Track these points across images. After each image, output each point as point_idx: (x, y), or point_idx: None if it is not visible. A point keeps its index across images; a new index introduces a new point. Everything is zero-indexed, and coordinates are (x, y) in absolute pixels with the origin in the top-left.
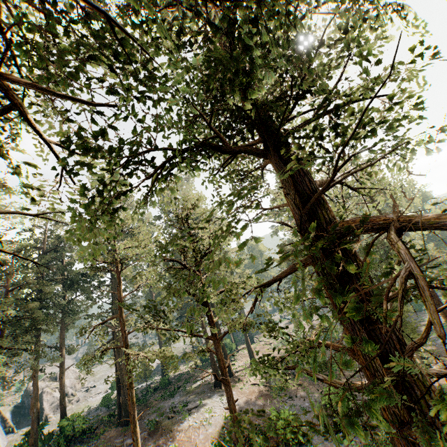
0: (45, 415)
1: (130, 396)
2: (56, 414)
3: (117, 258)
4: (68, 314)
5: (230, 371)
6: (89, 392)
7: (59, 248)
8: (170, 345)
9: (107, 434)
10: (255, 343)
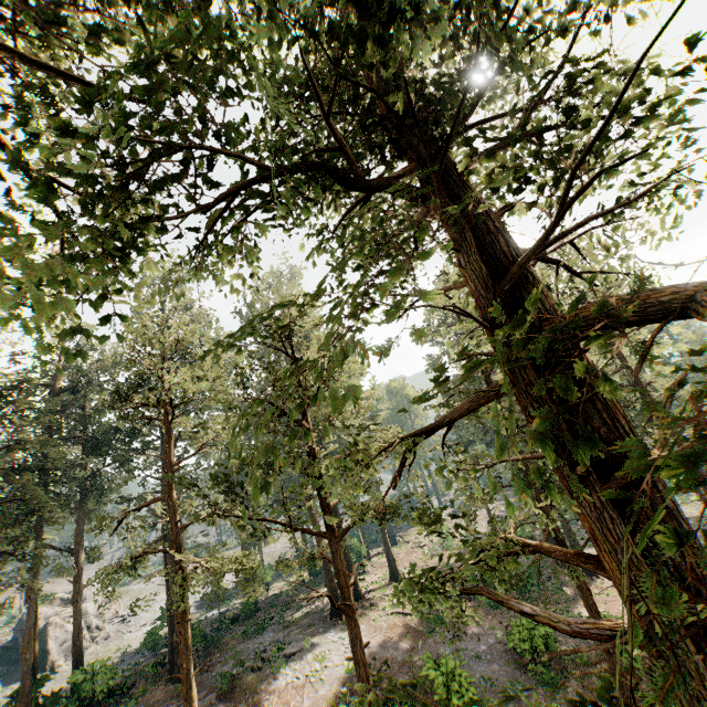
0: (52, 661)
1: (183, 635)
2: (69, 660)
3: (166, 398)
4: (91, 495)
5: (356, 592)
6: (126, 623)
7: (76, 385)
8: (259, 547)
9: (150, 695)
10: (399, 546)
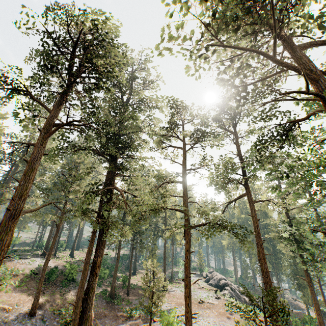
0: None
1: None
2: None
3: None
4: None
5: (54, 252)
6: None
7: None
8: (20, 229)
9: None
10: (79, 251)
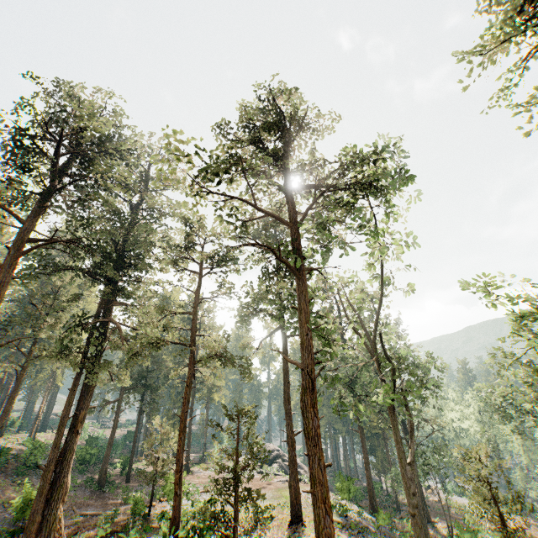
0: None
1: None
2: None
3: None
4: None
5: (1, 432)
6: None
7: None
8: None
9: None
10: (46, 433)
